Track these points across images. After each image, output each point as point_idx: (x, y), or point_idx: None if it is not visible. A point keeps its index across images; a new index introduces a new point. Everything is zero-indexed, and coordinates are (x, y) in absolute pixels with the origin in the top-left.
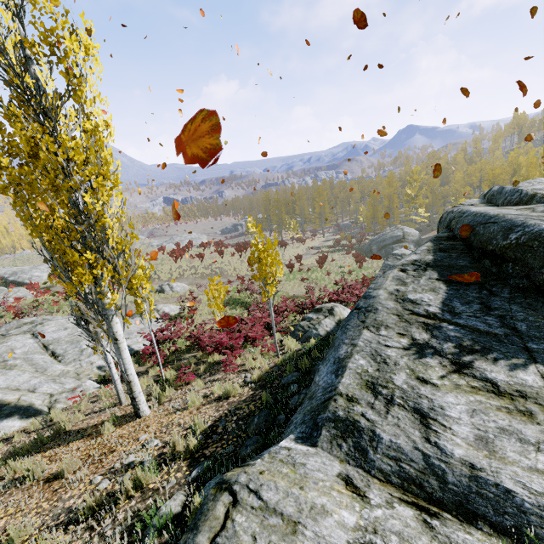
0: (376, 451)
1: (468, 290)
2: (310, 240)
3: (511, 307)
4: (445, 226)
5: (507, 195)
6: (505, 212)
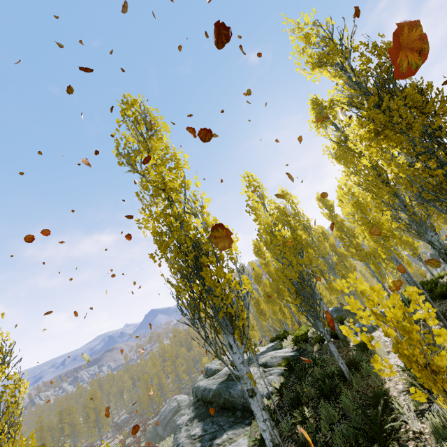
0: None
1: (207, 419)
2: None
3: (218, 418)
4: (195, 395)
5: (210, 371)
6: (208, 383)
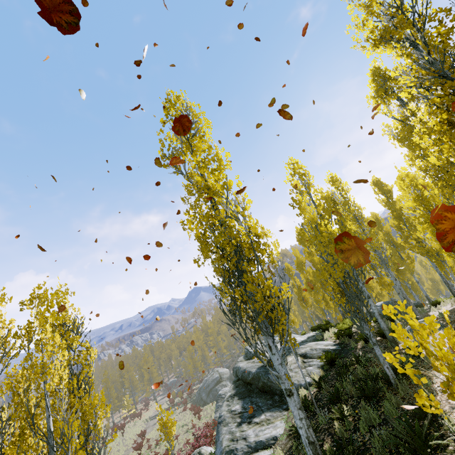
0: (238, 452)
1: (246, 399)
2: (144, 411)
3: (257, 399)
4: (235, 374)
5: (249, 354)
6: (248, 366)
